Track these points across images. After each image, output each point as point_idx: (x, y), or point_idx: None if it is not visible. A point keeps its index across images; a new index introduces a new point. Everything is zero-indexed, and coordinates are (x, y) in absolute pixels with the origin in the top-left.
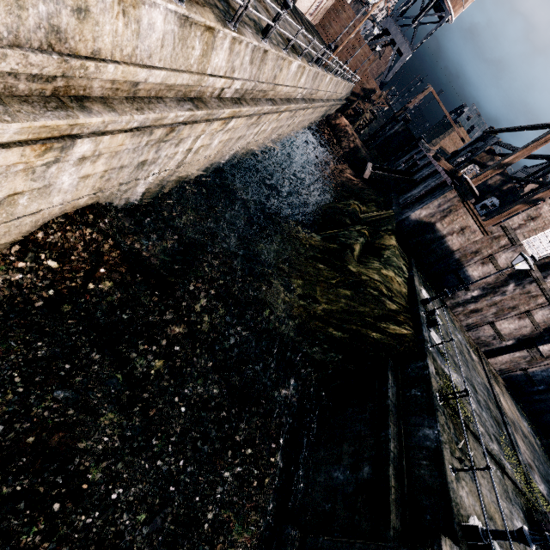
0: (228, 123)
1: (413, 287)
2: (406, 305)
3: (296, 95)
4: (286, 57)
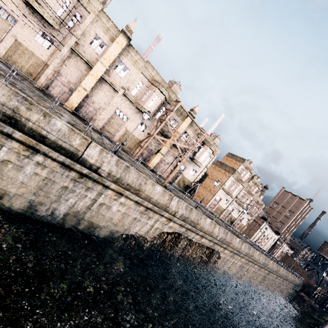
0: (273, 275)
1: None
2: None
3: (283, 275)
4: (281, 266)
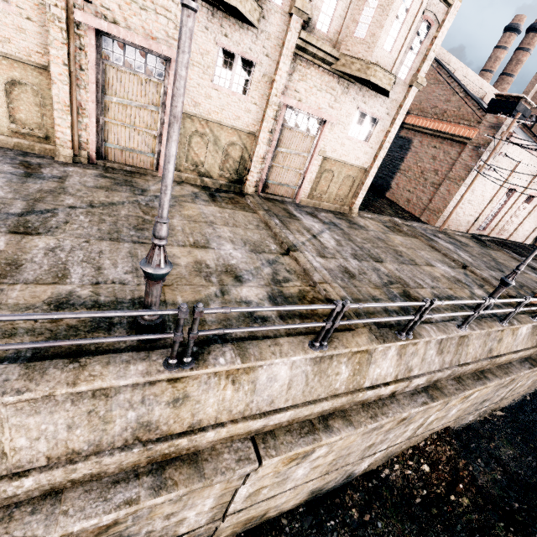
0: None
1: None
2: None
3: None
4: None
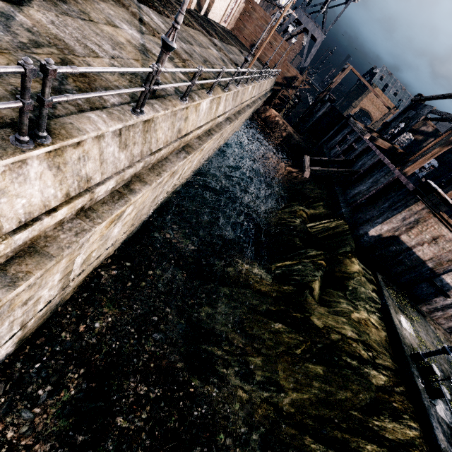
0: (120, 215)
1: (393, 327)
2: (394, 365)
3: (217, 122)
4: (188, 105)
